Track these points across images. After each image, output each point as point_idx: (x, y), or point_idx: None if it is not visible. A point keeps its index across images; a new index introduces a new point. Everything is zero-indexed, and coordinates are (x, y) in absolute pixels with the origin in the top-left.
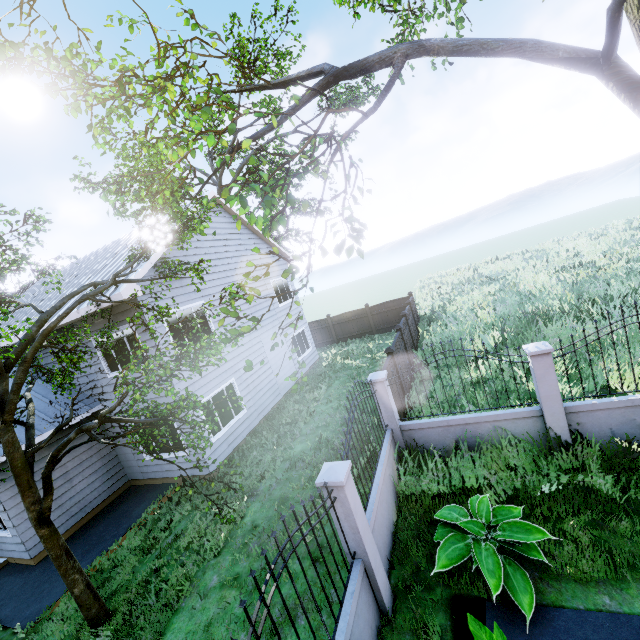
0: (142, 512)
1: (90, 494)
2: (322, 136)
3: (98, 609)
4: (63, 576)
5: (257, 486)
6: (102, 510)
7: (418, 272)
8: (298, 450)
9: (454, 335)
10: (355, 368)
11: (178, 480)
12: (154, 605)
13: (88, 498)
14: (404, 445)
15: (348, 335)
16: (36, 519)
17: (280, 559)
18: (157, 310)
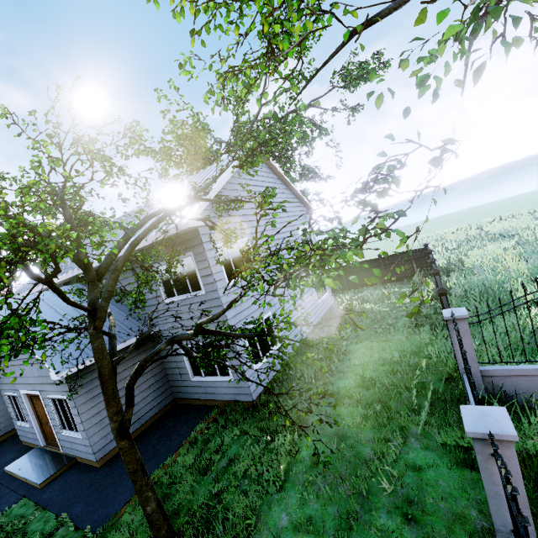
0: (190, 430)
1: (144, 407)
2: (332, 109)
3: (167, 531)
4: (137, 492)
5: (305, 419)
6: (153, 423)
7: (410, 233)
8: (340, 386)
9: (487, 284)
10: (376, 312)
11: (220, 403)
12: (223, 537)
13: (142, 411)
14: (484, 393)
15: (359, 283)
16: (117, 430)
17: (359, 508)
18: (224, 235)
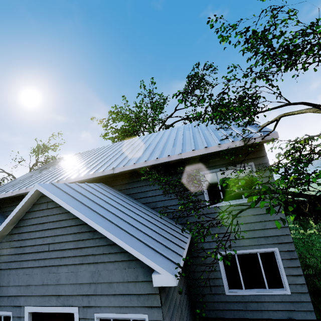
0: None
1: None
2: None
3: None
4: None
5: None
6: None
7: None
8: None
9: None
10: (296, 238)
11: None
12: None
13: None
14: None
15: None
16: None
17: None
18: None
